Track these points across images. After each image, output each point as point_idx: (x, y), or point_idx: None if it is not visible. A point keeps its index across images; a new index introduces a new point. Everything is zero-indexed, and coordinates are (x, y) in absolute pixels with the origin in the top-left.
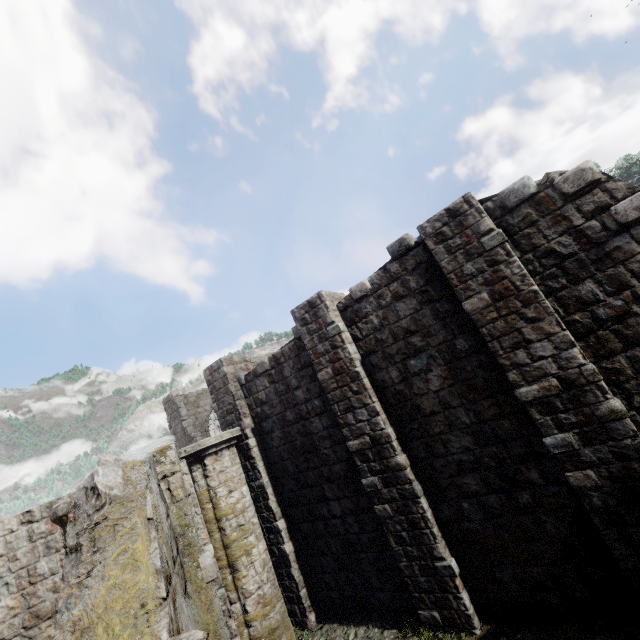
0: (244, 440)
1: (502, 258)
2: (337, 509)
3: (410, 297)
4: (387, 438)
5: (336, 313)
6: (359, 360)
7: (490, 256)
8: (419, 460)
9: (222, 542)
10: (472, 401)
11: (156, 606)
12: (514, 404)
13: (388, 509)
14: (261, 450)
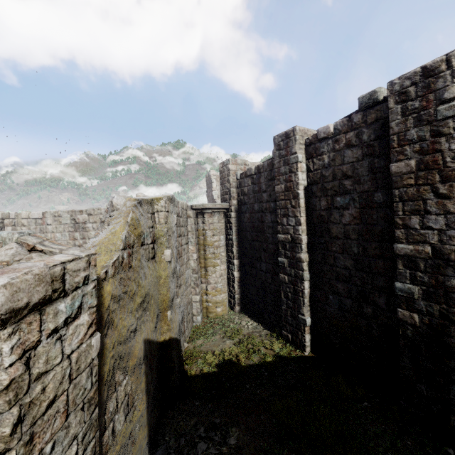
0: (229, 212)
1: (447, 131)
2: (264, 267)
3: (358, 148)
4: (300, 241)
5: (301, 146)
6: (304, 186)
7: (437, 126)
8: (316, 261)
9: (204, 256)
10: (365, 240)
11: (118, 250)
12: (394, 253)
13: (286, 278)
14: (237, 221)
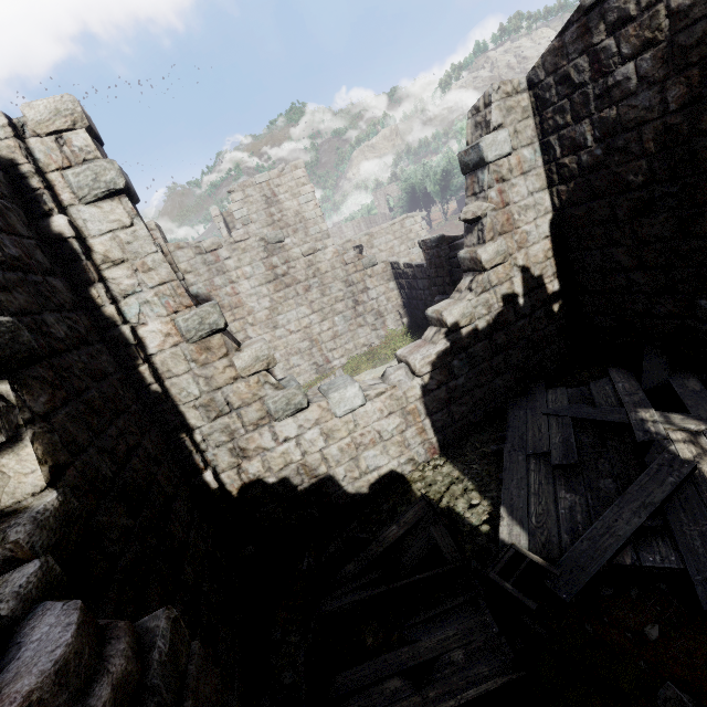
0: None
1: None
2: None
3: None
4: None
5: None
6: None
7: None
8: None
9: None
10: None
11: None
12: None
13: None
14: None
